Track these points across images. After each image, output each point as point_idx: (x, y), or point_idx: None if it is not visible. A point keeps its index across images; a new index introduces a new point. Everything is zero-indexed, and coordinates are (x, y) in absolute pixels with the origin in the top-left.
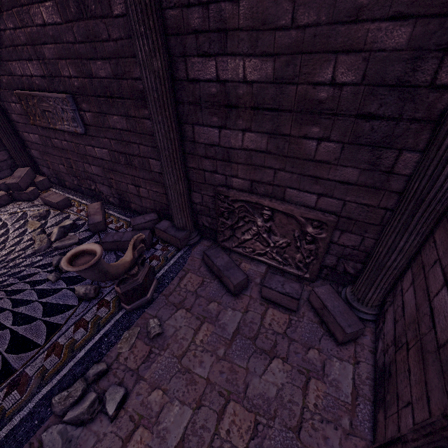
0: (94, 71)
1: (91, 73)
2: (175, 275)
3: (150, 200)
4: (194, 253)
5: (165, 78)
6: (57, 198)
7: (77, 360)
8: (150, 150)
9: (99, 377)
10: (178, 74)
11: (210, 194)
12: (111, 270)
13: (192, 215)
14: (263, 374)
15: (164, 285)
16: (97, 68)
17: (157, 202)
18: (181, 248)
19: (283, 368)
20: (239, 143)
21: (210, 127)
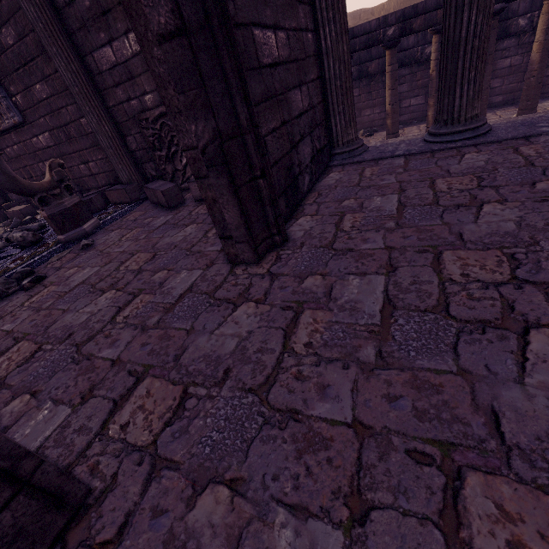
0: (4, 43)
1: (3, 47)
2: (120, 217)
3: (102, 174)
4: (145, 203)
5: (44, 6)
6: (21, 207)
7: (7, 275)
8: (77, 108)
9: (24, 277)
10: (58, 3)
11: (139, 131)
12: (23, 181)
13: (136, 166)
14: (175, 235)
15: (107, 224)
16: (5, 37)
17: (108, 173)
18: (131, 201)
19: (195, 227)
20: (129, 51)
21: (103, 47)
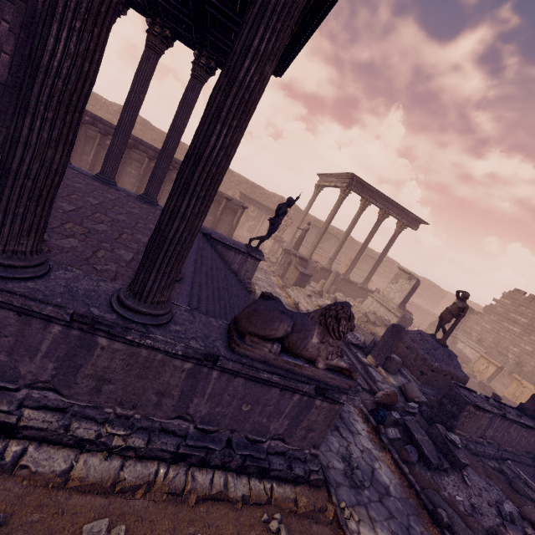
0: None
1: None
2: None
3: None
4: None
5: None
6: None
7: None
8: None
9: None
10: None
11: None
12: None
13: None
14: None
15: None
16: None
17: None
18: None
19: None
20: None
21: None
